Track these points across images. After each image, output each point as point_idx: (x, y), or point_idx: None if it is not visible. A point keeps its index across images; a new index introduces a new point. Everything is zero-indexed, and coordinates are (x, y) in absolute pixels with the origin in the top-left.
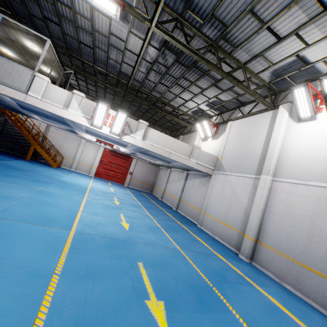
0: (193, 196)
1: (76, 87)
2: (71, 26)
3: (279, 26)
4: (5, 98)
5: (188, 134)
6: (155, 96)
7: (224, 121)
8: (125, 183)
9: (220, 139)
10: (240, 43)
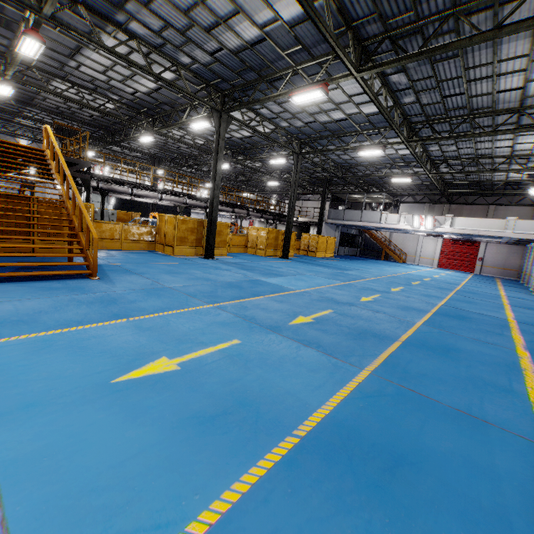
0: None
1: (406, 194)
2: None
3: (501, 145)
4: (371, 227)
5: None
6: (473, 181)
7: None
8: (474, 270)
9: None
10: (491, 153)
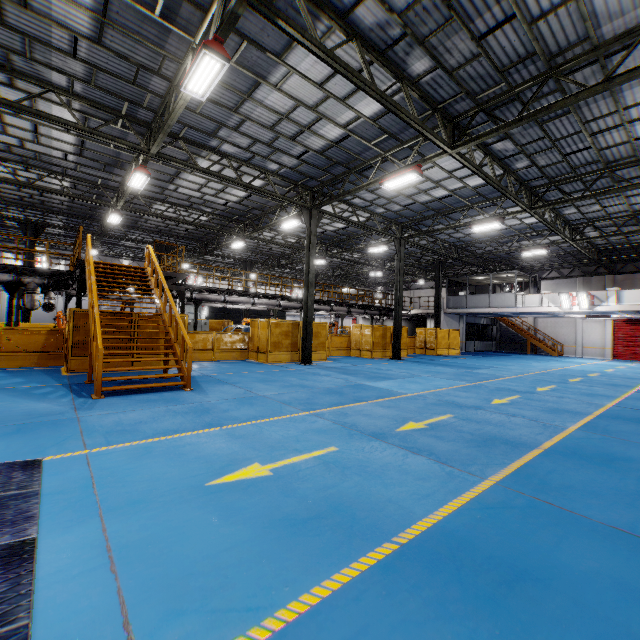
0: None
1: (548, 268)
2: None
3: None
4: (504, 313)
5: None
6: (637, 242)
7: None
8: None
9: None
10: None
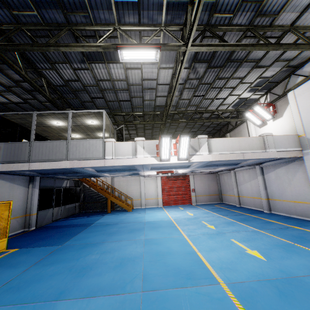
0: (287, 189)
1: (120, 137)
2: (111, 93)
3: None
4: (88, 169)
5: (235, 128)
6: (190, 110)
7: (280, 96)
8: (192, 202)
9: (286, 115)
10: (282, 7)
